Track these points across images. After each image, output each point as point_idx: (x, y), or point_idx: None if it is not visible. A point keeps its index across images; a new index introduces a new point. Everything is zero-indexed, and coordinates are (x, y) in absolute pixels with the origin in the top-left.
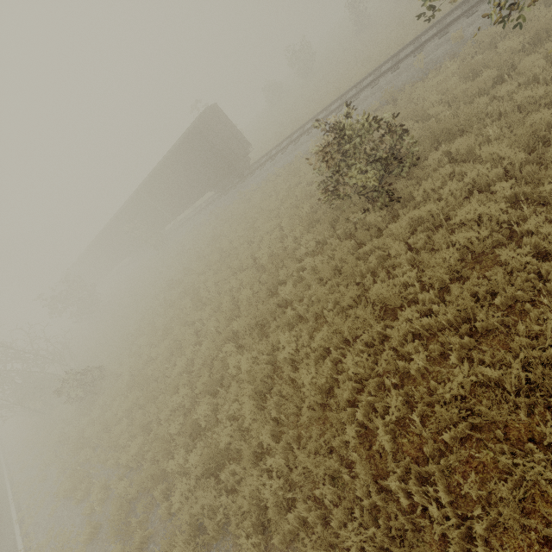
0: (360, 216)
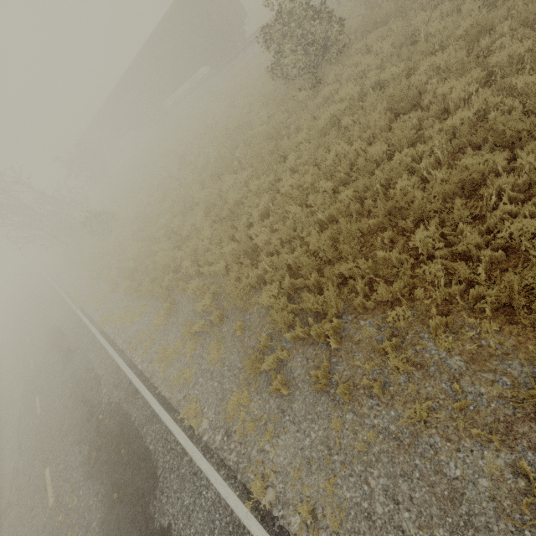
0: (297, 95)
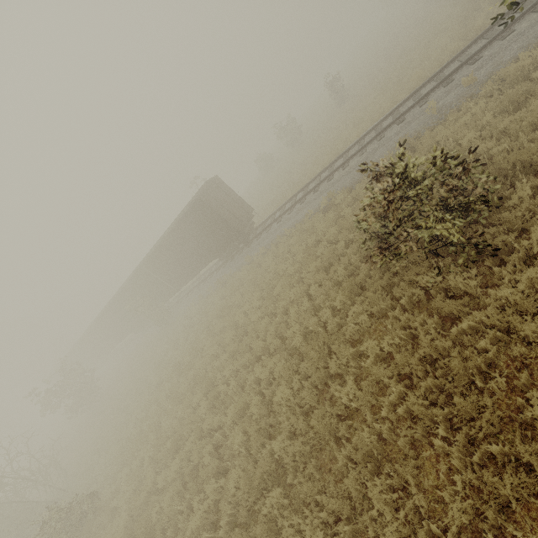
0: (435, 279)
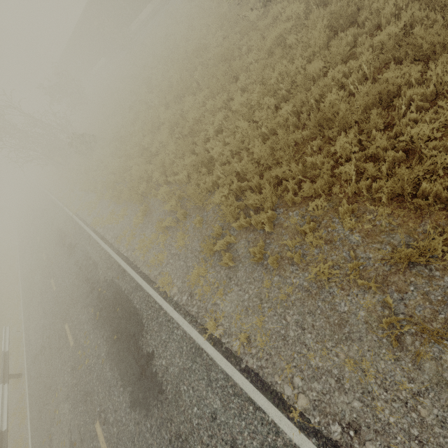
0: (249, 15)
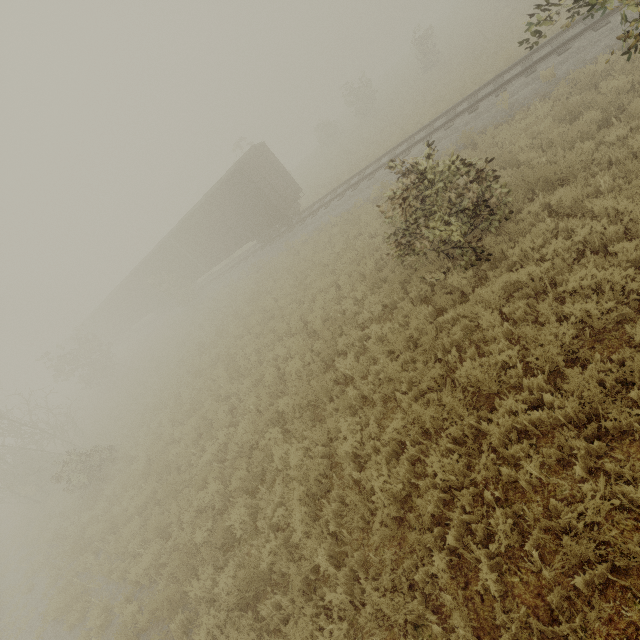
0: (440, 277)
